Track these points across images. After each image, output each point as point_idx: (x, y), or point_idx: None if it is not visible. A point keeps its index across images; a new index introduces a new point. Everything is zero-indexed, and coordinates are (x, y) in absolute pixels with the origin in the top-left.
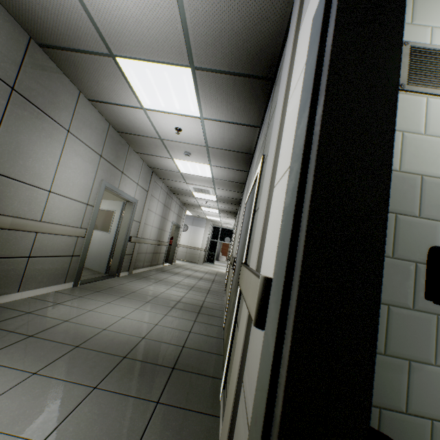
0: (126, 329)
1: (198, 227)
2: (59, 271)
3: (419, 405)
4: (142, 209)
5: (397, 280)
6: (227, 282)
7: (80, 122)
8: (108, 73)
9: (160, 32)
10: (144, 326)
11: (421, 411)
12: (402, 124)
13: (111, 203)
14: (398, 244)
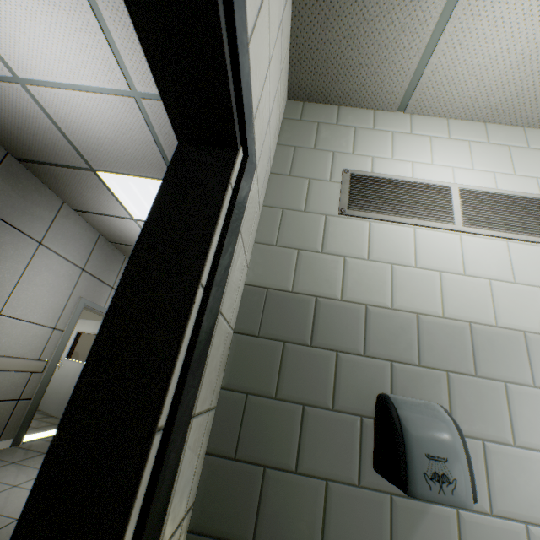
0: None
1: None
2: None
3: None
4: None
5: (339, 441)
6: None
7: (58, 233)
8: (91, 186)
9: (137, 151)
10: None
11: None
12: (344, 248)
13: (98, 325)
14: (340, 391)
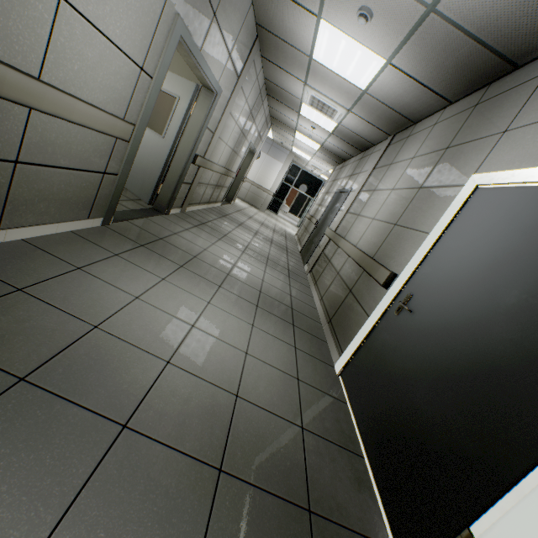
0: (205, 365)
1: (274, 159)
2: (79, 197)
3: None
4: (222, 110)
5: None
6: (313, 266)
7: None
8: None
9: None
10: (230, 356)
11: None
12: None
13: (172, 80)
14: None
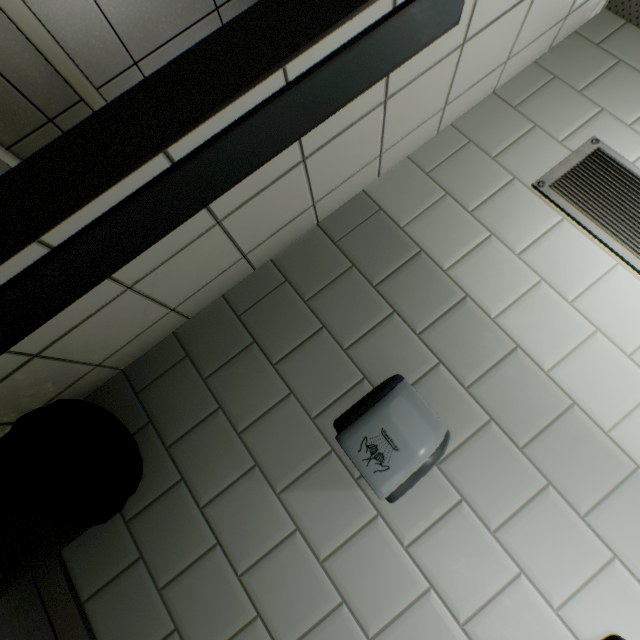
0: None
1: None
2: None
3: (221, 516)
4: None
5: (327, 376)
6: None
7: None
8: None
9: None
10: None
11: (216, 522)
12: (501, 225)
13: None
14: (365, 343)
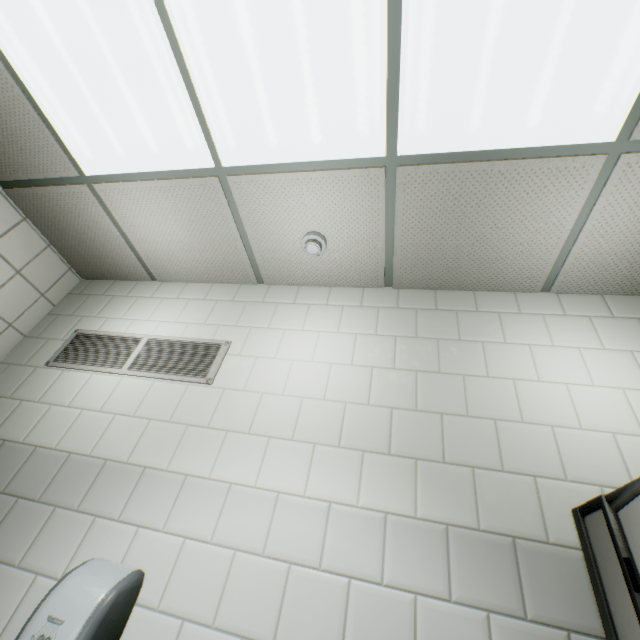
0: None
1: None
2: None
3: None
4: None
5: None
6: None
7: None
8: None
9: None
10: None
11: None
12: (28, 393)
13: None
14: None
